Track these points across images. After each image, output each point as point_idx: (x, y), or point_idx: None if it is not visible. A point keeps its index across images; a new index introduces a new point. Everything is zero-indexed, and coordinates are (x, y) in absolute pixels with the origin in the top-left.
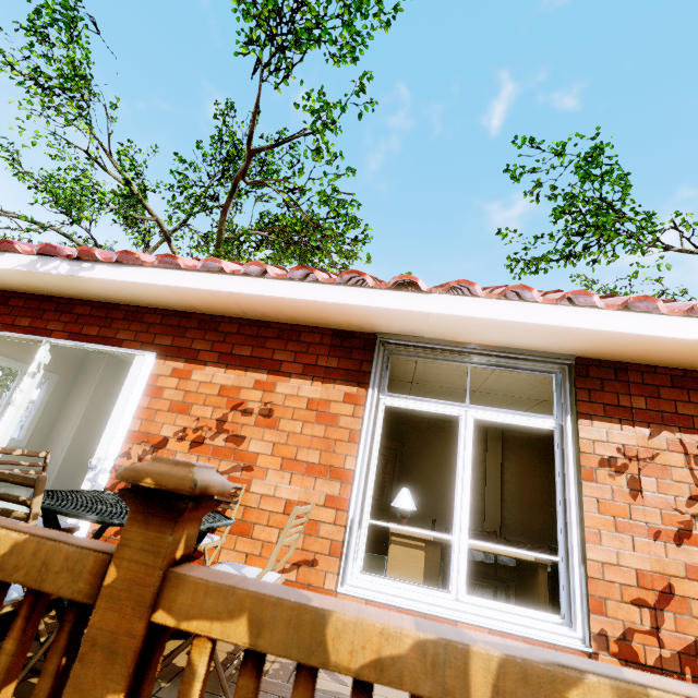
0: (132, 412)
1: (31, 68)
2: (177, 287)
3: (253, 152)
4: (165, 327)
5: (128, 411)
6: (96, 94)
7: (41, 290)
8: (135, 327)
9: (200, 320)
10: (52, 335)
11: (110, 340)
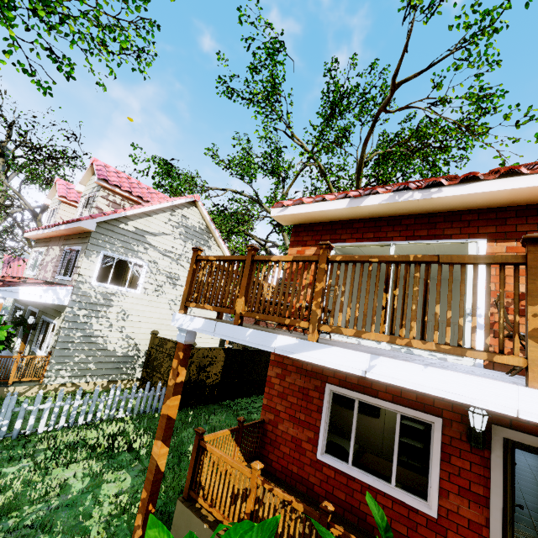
0: (484, 279)
1: (261, 91)
2: (523, 188)
3: (397, 85)
4: (483, 221)
5: (480, 278)
6: (280, 92)
7: (378, 214)
8: (457, 225)
9: (515, 210)
10: (393, 240)
11: (440, 236)
